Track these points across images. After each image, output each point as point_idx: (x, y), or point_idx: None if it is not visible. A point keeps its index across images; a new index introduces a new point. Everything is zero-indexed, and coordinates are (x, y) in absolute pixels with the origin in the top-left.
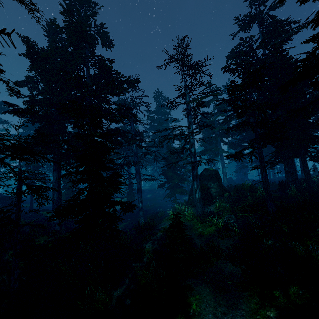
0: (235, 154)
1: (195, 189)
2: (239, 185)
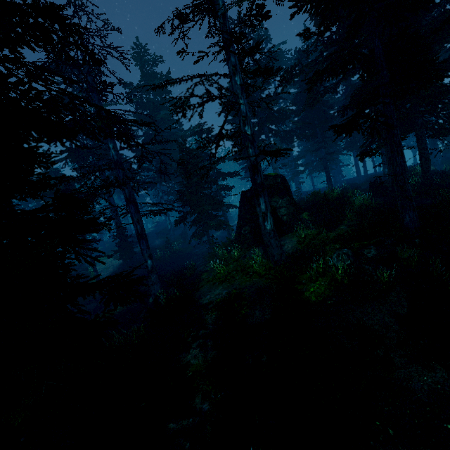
0: (350, 121)
1: (262, 213)
2: (312, 197)
